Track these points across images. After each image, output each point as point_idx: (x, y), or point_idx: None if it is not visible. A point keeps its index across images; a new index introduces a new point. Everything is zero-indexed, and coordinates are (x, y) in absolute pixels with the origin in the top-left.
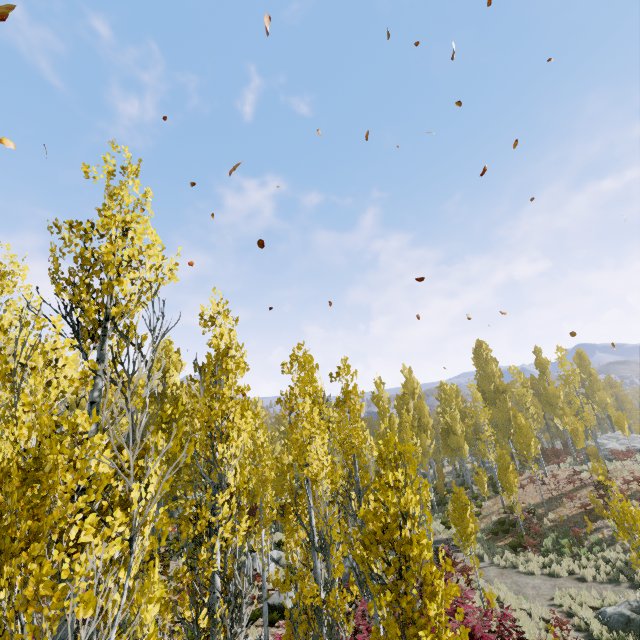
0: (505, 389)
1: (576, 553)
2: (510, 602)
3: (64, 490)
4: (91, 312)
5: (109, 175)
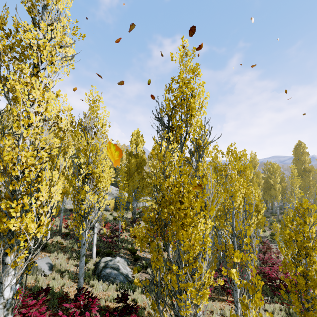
0: (310, 170)
1: None
2: None
3: None
4: (181, 131)
5: (180, 58)
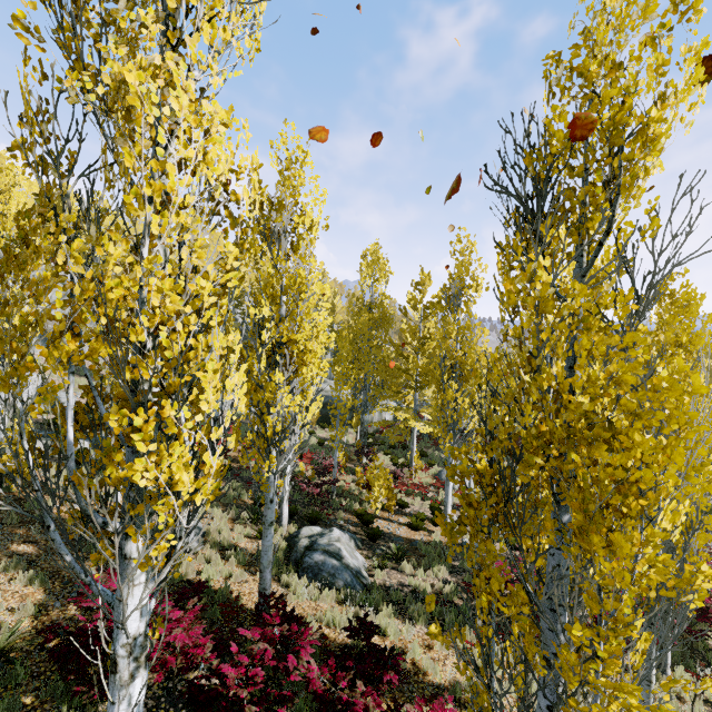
0: None
1: None
2: None
3: (586, 451)
4: (595, 221)
5: None
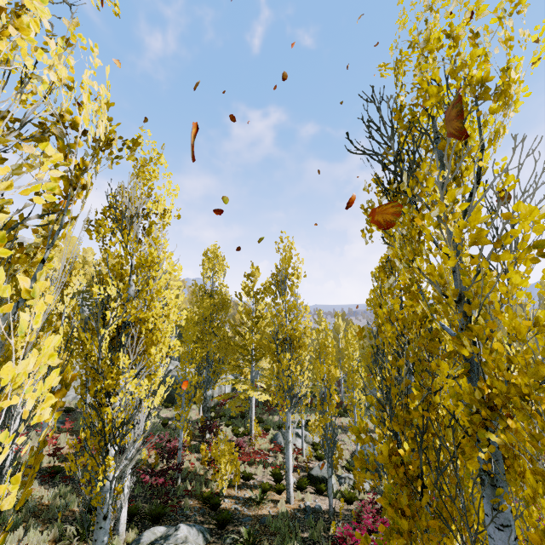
0: None
1: None
2: None
3: None
4: (470, 171)
5: None
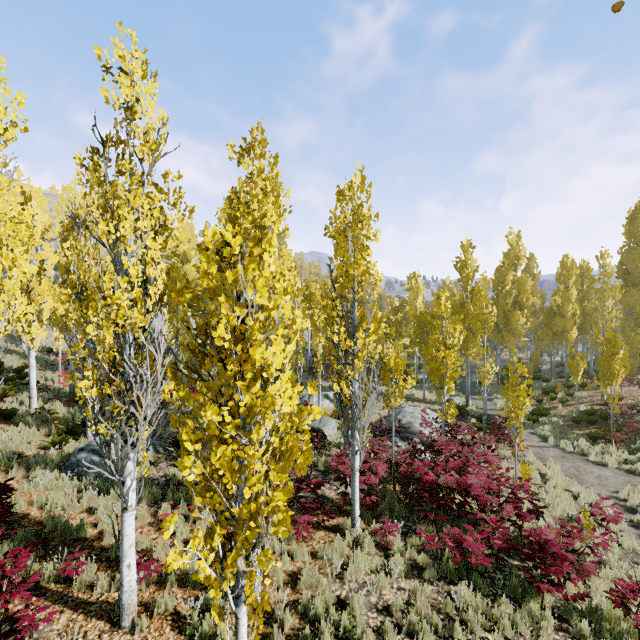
0: None
1: None
2: (556, 481)
3: None
4: None
5: None
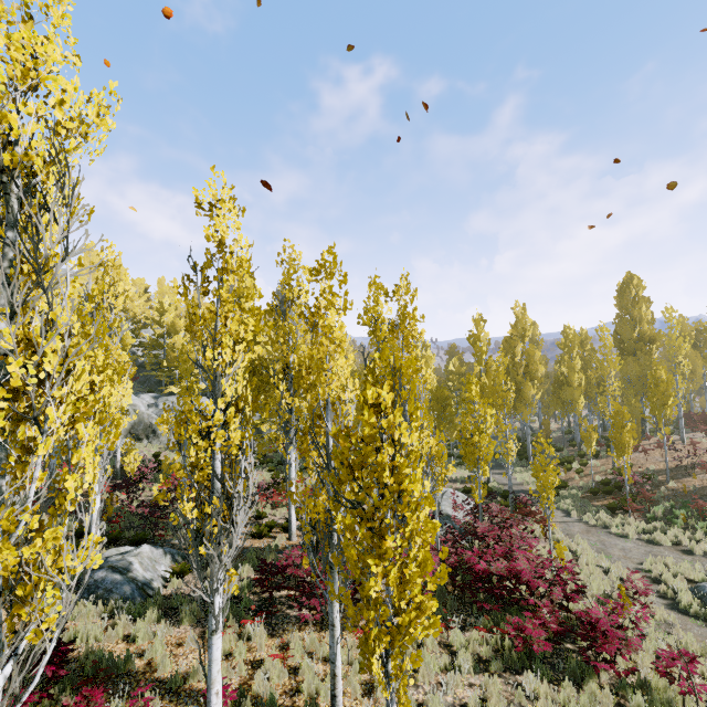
0: (653, 338)
1: (691, 526)
2: (587, 558)
3: None
4: None
5: None
